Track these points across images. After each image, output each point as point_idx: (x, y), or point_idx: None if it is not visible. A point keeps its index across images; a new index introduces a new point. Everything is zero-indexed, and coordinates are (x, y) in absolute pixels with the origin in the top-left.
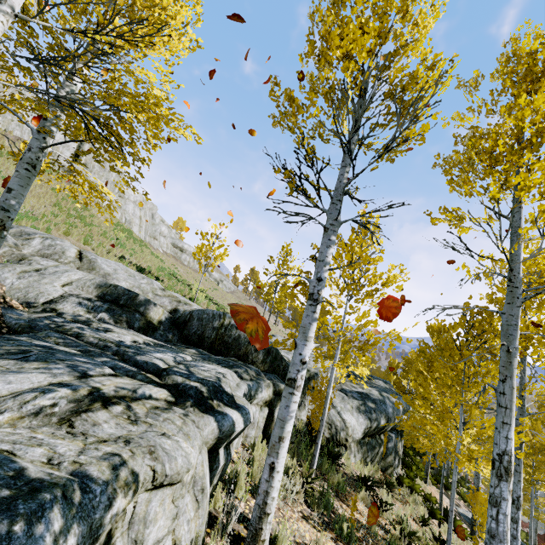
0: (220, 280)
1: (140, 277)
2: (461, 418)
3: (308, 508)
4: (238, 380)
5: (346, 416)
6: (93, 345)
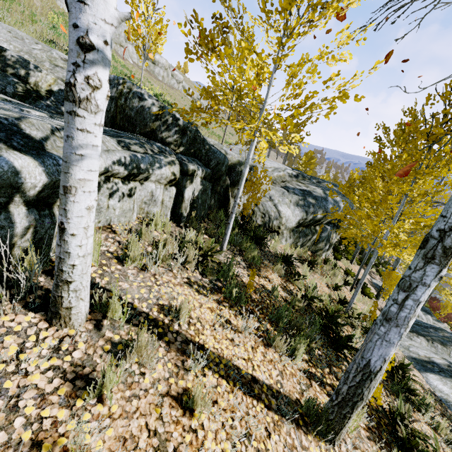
0: (197, 99)
1: (31, 41)
2: (399, 209)
3: (201, 276)
4: (115, 147)
5: (282, 208)
6: None
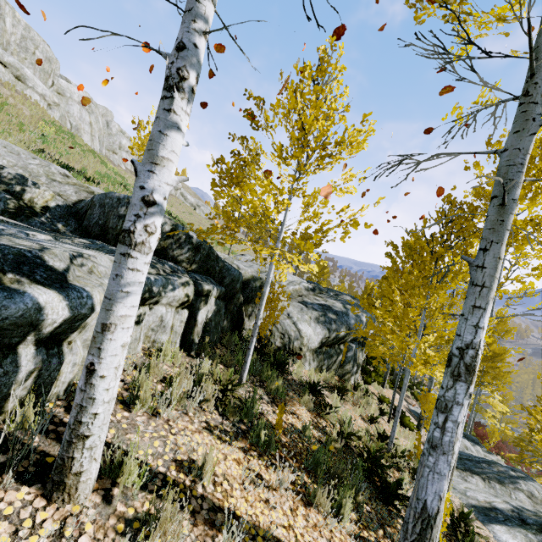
0: (196, 205)
1: (28, 156)
2: (421, 323)
3: (221, 417)
4: None
5: (302, 327)
6: None
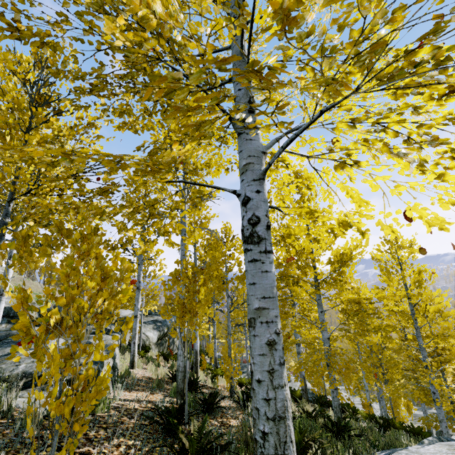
0: None
1: None
2: None
3: (142, 363)
4: None
5: (148, 334)
6: None
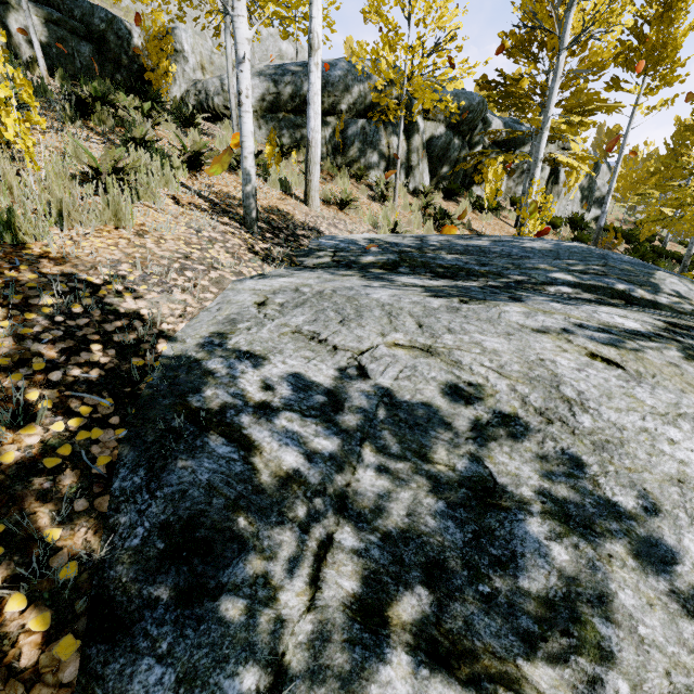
0: None
1: None
2: None
3: None
4: None
5: None
6: None
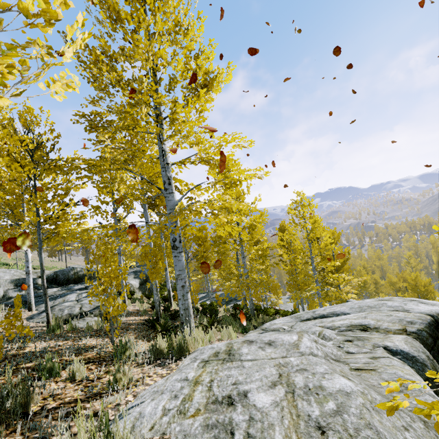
0: None
1: (8, 271)
2: None
3: (131, 303)
4: None
5: (131, 282)
6: (55, 294)
